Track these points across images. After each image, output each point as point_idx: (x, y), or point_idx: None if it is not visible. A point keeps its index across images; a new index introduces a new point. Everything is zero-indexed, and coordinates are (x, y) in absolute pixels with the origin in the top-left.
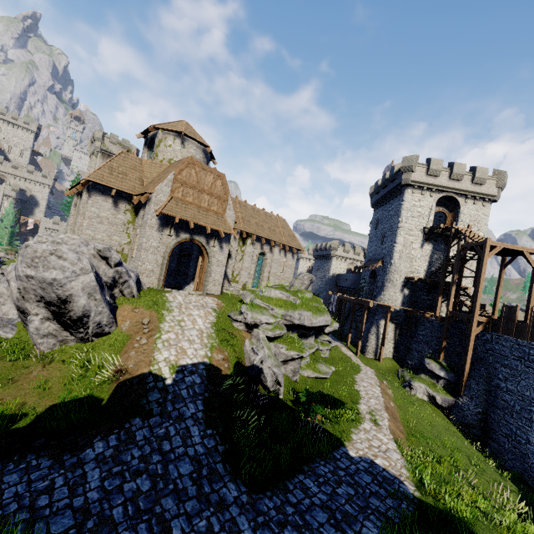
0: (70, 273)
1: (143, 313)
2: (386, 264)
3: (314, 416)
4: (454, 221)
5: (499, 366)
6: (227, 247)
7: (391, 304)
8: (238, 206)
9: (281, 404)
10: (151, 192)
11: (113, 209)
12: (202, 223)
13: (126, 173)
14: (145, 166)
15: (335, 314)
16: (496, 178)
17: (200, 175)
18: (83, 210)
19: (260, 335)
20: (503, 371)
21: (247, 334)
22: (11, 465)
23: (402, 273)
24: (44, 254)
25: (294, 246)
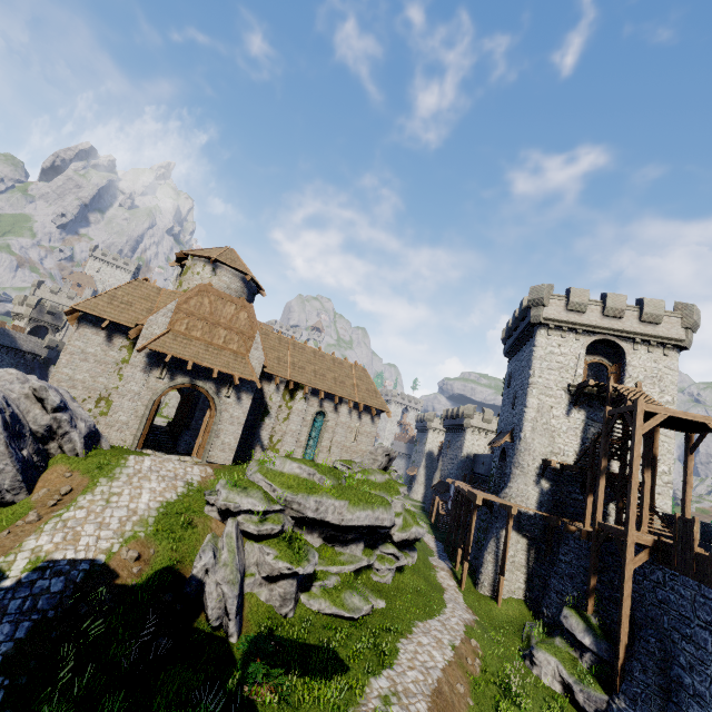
0: None
1: (74, 478)
2: (515, 439)
3: (257, 686)
4: (619, 377)
5: (678, 638)
6: (248, 398)
7: (521, 503)
8: (290, 348)
9: (220, 653)
10: (141, 323)
11: (106, 344)
12: (207, 363)
13: (132, 303)
14: (163, 296)
15: (451, 516)
16: (680, 314)
17: (216, 305)
18: (68, 344)
19: (227, 527)
20: (685, 650)
21: (220, 525)
22: None
23: (537, 453)
24: None
25: (374, 405)
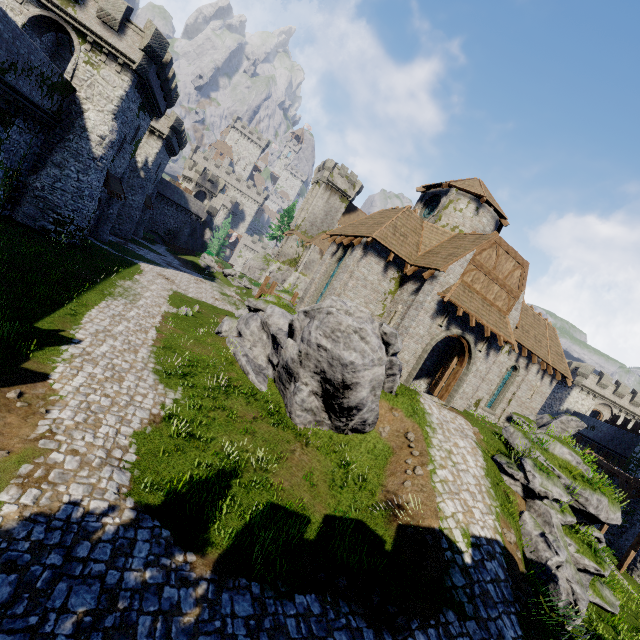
0: (369, 360)
1: (404, 421)
2: None
3: None
4: None
5: None
6: (493, 355)
7: None
8: None
9: None
10: (442, 270)
11: (381, 274)
12: (484, 321)
13: (406, 236)
14: (424, 229)
15: None
16: None
17: (500, 259)
18: (351, 268)
19: (553, 518)
20: None
21: (521, 500)
22: (330, 611)
23: None
24: (348, 330)
25: (560, 370)
